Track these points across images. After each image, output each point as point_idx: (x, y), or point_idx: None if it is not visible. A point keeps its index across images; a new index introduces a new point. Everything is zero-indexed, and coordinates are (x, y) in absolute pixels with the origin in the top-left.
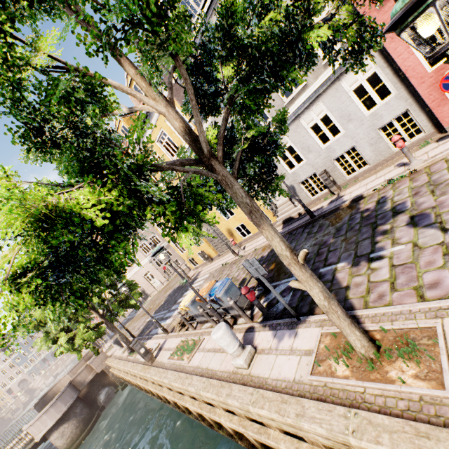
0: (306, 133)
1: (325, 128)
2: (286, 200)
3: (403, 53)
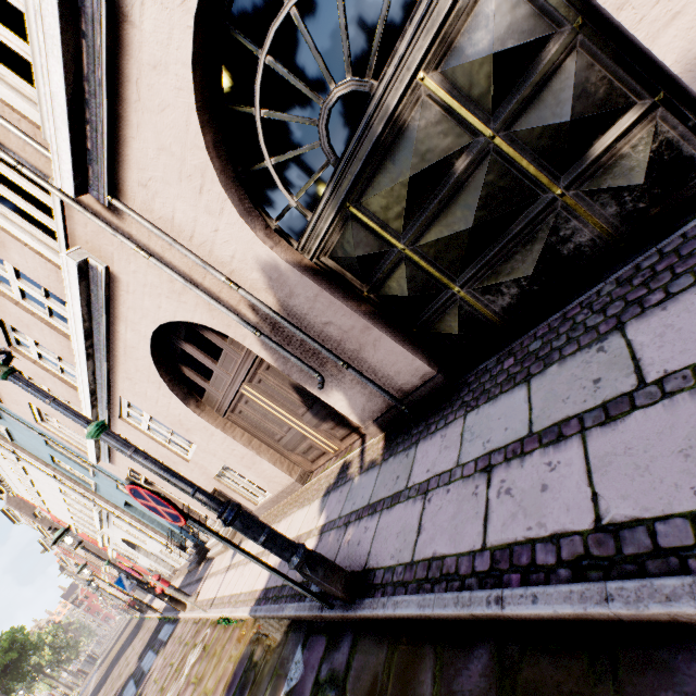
0: None
1: None
2: None
3: None
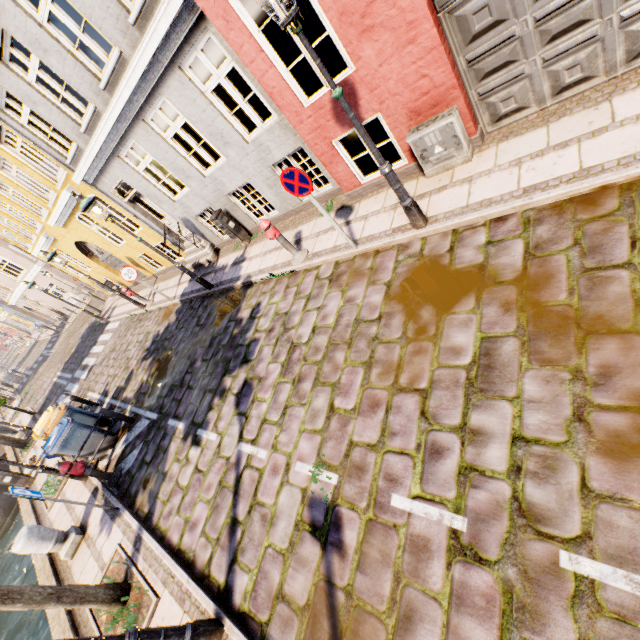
0: (168, 147)
1: (196, 144)
2: (191, 233)
3: (257, 60)
